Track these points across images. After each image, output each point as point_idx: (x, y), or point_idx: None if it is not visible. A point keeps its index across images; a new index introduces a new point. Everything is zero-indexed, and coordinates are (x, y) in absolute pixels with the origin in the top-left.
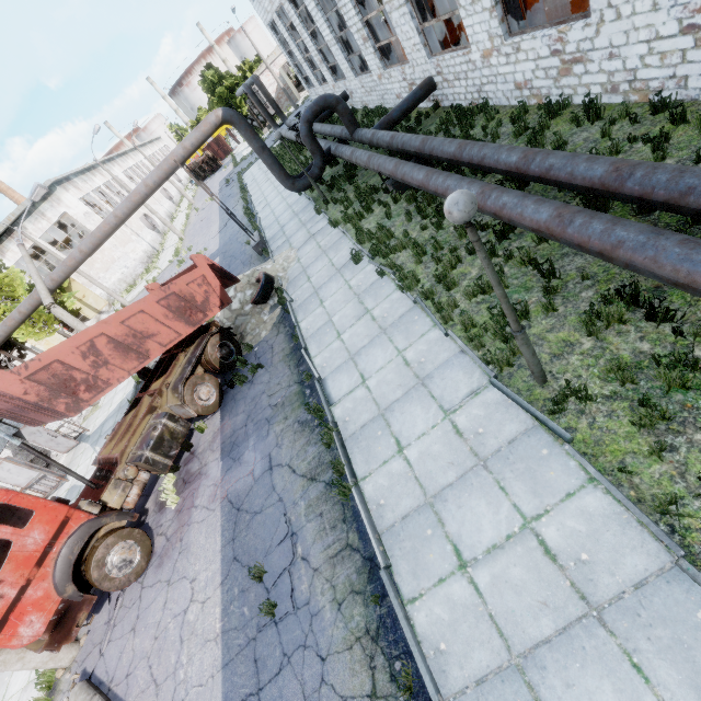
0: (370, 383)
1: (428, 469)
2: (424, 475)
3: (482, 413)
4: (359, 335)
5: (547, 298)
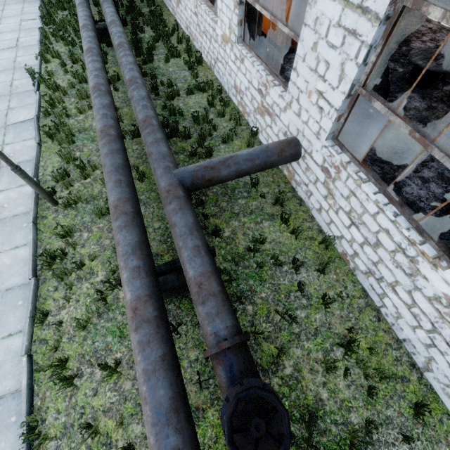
0: (5, 11)
1: (4, 29)
2: (1, 29)
3: (31, 23)
4: (14, 0)
5: (68, 3)
